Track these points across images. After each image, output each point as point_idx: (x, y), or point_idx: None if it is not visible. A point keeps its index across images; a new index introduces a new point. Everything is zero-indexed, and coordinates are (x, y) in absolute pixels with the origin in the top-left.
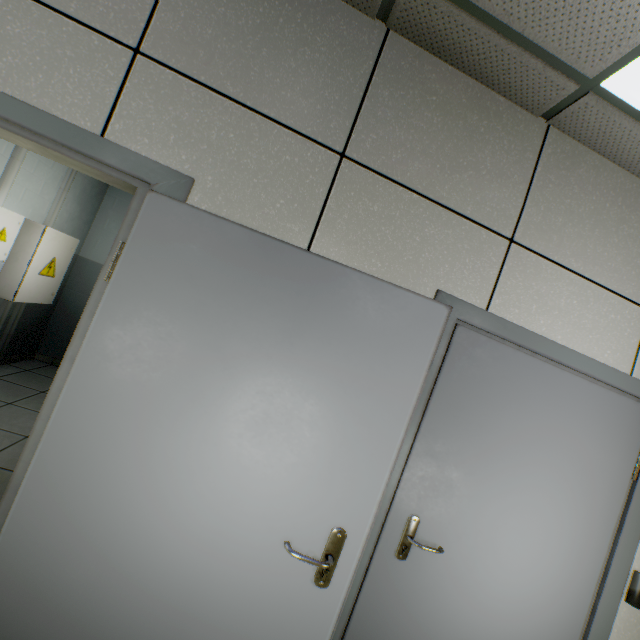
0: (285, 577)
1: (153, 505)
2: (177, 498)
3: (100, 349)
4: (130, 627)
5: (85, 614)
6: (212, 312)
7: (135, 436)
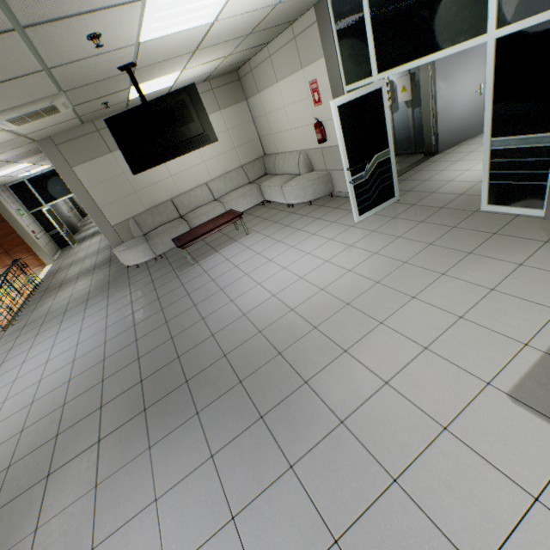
0: (475, 99)
1: (455, 105)
2: (458, 101)
3: (438, 87)
4: (458, 125)
5: (452, 128)
6: (452, 65)
7: (449, 96)
